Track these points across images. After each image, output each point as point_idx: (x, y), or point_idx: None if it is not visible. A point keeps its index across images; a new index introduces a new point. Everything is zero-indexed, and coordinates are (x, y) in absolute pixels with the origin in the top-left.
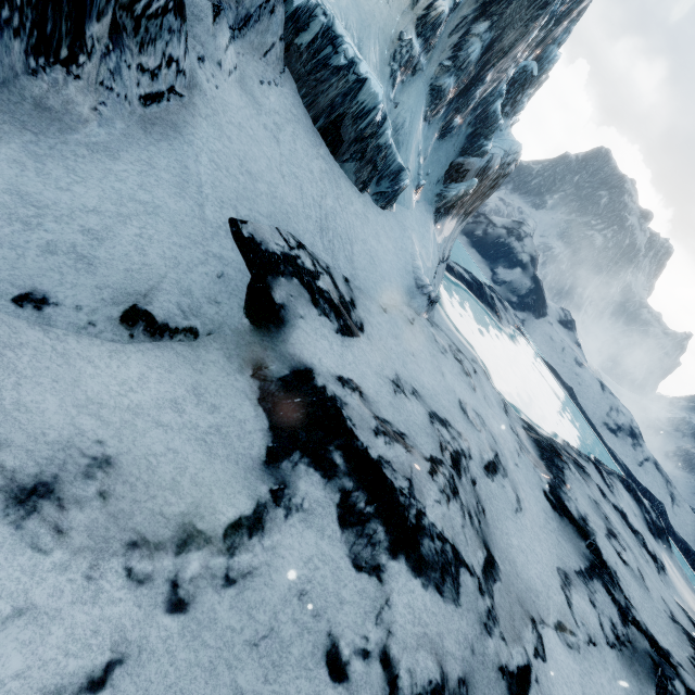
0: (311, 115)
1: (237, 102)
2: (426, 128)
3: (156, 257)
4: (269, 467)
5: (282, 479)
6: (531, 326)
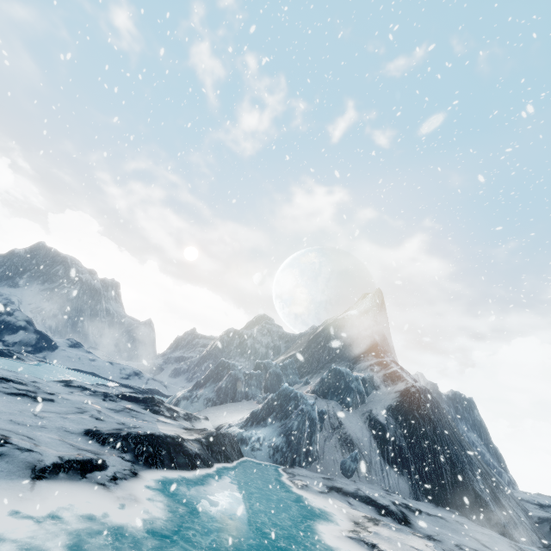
0: None
1: None
2: None
3: None
4: None
5: None
6: (52, 357)
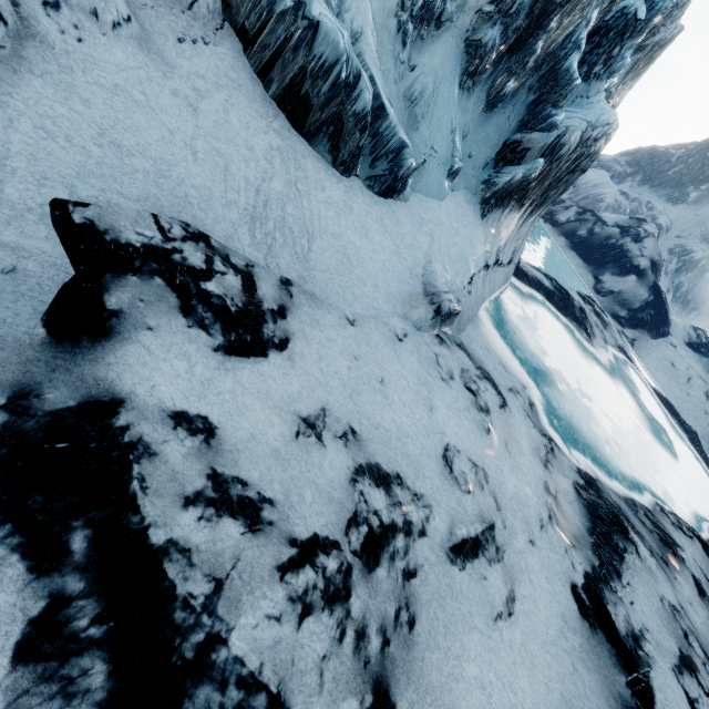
0: (262, 80)
1: (122, 61)
2: (464, 98)
3: None
4: None
5: None
6: (644, 347)
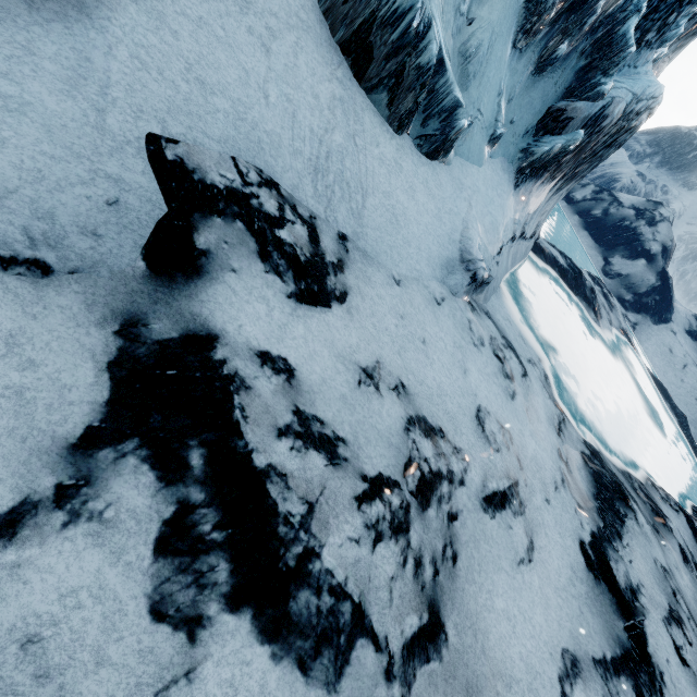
0: (329, 23)
1: None
2: (515, 58)
3: (8, 166)
4: (76, 453)
5: (88, 472)
6: (645, 332)
